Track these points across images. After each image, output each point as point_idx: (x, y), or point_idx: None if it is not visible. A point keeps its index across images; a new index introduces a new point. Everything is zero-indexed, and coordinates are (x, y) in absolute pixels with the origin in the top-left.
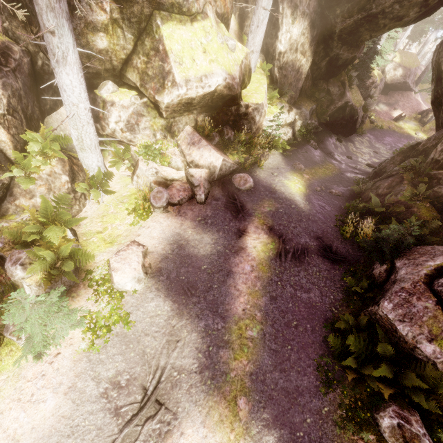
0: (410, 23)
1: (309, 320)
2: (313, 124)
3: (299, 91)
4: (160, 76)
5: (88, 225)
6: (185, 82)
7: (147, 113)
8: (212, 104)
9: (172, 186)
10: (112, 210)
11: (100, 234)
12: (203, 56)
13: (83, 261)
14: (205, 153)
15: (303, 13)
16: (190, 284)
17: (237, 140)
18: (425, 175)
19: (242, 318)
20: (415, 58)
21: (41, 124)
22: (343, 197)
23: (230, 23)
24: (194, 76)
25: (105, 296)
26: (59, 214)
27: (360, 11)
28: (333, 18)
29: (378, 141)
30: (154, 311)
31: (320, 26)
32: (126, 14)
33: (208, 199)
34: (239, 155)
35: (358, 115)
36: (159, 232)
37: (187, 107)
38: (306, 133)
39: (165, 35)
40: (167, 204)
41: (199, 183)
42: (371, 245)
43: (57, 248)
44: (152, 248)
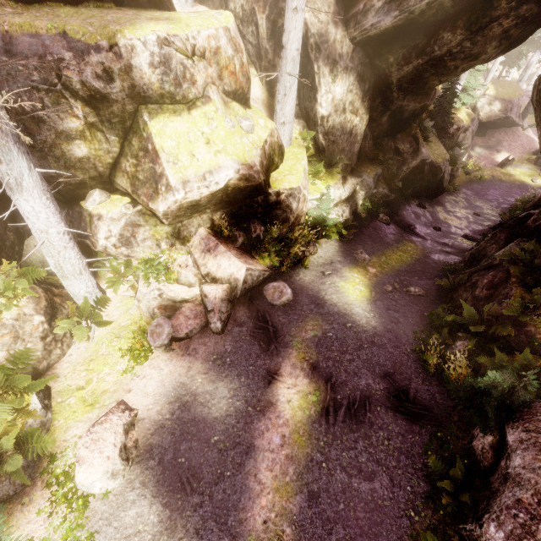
0: (492, 58)
1: (371, 538)
2: (380, 192)
3: (356, 155)
4: (152, 180)
5: (69, 376)
6: (182, 184)
7: (145, 222)
8: (230, 199)
9: (180, 312)
10: (103, 351)
11: (81, 392)
12: (205, 148)
13: (37, 450)
14: (223, 262)
15: (346, 68)
16: (191, 470)
17: (267, 237)
18: (540, 272)
19: (262, 538)
20: (516, 86)
21: (4, 260)
22: (427, 297)
23: (256, 93)
24: (195, 175)
25: (65, 504)
26: (13, 381)
27: (420, 55)
28: (386, 67)
29: (480, 197)
30: (133, 524)
31: (372, 78)
32: (104, 116)
33: (229, 325)
34: (272, 257)
35: (442, 172)
36: (156, 384)
37: (195, 209)
38: (371, 206)
39: (154, 132)
40: (171, 340)
41: (213, 307)
42: (464, 397)
43: (4, 434)
44: (144, 411)
